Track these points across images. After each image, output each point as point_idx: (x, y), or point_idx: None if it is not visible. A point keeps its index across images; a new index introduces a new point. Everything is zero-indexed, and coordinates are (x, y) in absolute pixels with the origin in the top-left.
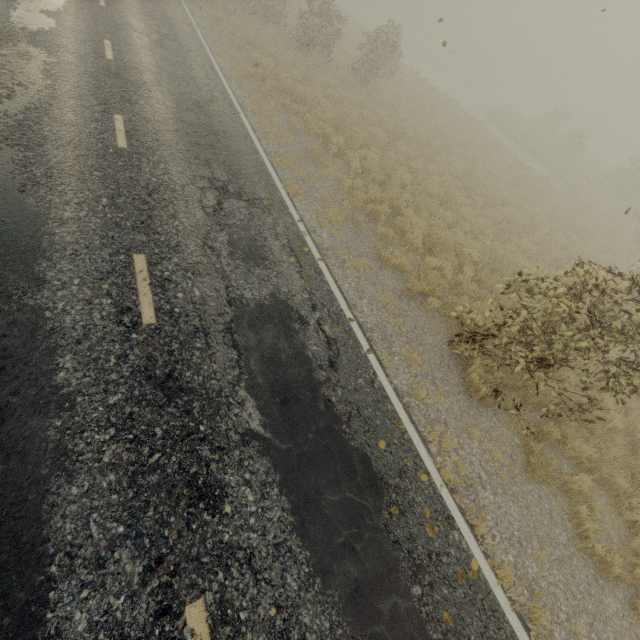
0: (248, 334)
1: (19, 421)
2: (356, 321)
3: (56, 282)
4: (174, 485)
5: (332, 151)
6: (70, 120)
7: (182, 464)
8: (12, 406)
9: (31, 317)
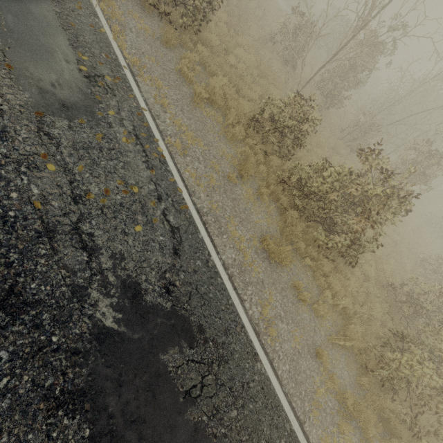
0: None
1: None
2: None
3: None
4: None
5: None
6: None
7: None
8: None
9: None
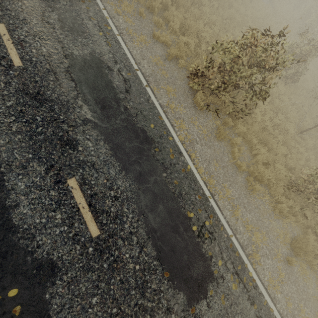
0: (79, 74)
1: None
2: (140, 71)
3: None
4: (52, 140)
5: None
6: None
7: (54, 132)
8: None
9: None
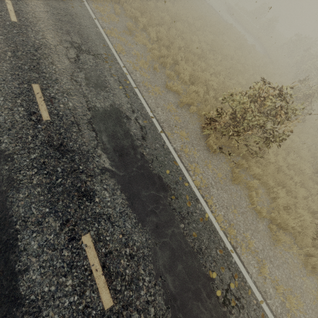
0: (100, 124)
1: None
2: (155, 118)
3: None
4: (70, 191)
5: (140, 27)
6: None
7: (73, 183)
8: None
9: None
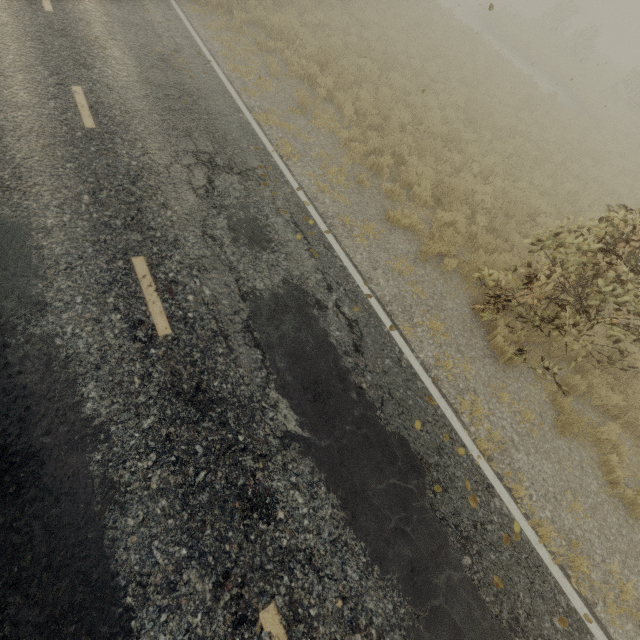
0: (268, 330)
1: (59, 461)
2: (374, 296)
3: (58, 303)
4: (225, 500)
5: (320, 96)
6: (24, 101)
7: (229, 478)
8: (48, 447)
9: (42, 347)
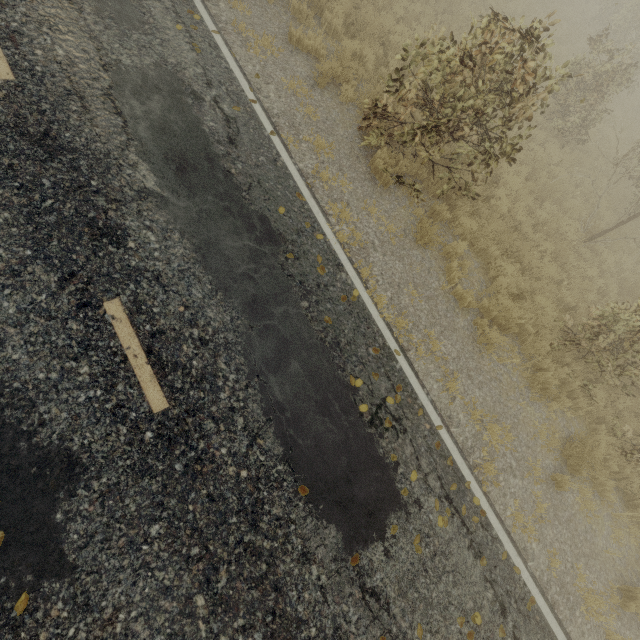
0: (132, 103)
1: None
2: (260, 104)
3: None
4: (74, 225)
5: None
6: None
7: (78, 210)
8: None
9: None
